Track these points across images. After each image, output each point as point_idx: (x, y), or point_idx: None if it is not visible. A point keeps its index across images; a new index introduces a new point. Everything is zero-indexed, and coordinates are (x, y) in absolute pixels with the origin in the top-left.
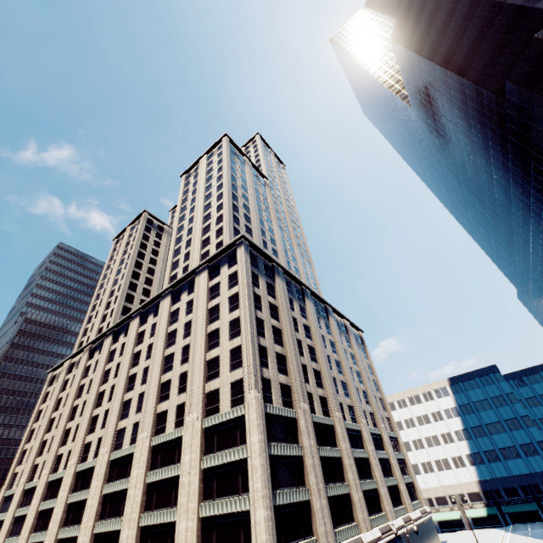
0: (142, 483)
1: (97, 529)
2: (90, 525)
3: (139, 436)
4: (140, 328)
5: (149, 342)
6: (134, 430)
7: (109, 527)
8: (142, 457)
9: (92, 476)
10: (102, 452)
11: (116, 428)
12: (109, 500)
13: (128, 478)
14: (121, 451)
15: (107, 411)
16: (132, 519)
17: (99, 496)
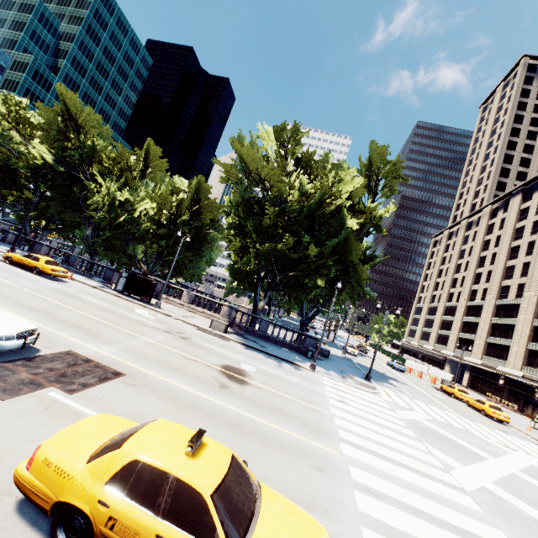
0: (528, 324)
1: (488, 340)
2: (483, 336)
3: (525, 294)
4: (522, 205)
5: (534, 219)
6: (518, 289)
7: (498, 342)
8: (528, 308)
9: (480, 310)
10: (488, 298)
11: (500, 285)
12: (496, 327)
13: (514, 319)
14: (506, 301)
15: (489, 272)
16: (520, 343)
17: (489, 323)
